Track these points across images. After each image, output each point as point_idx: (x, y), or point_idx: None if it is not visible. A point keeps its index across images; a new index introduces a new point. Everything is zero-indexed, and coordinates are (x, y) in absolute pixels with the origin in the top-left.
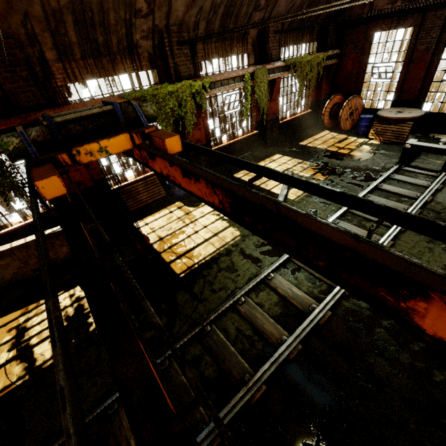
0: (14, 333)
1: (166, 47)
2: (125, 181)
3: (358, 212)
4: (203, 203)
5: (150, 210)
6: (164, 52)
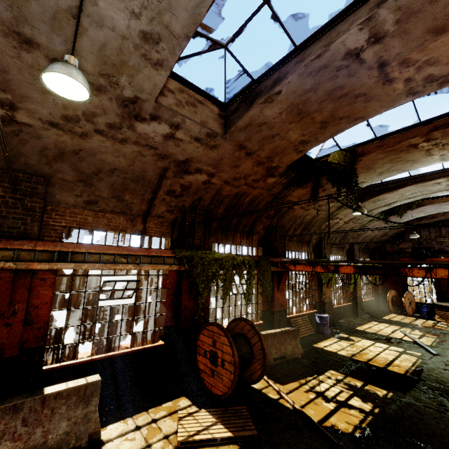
0: (314, 393)
1: (322, 244)
2: (290, 314)
3: None
4: (356, 340)
5: (315, 339)
6: (319, 246)
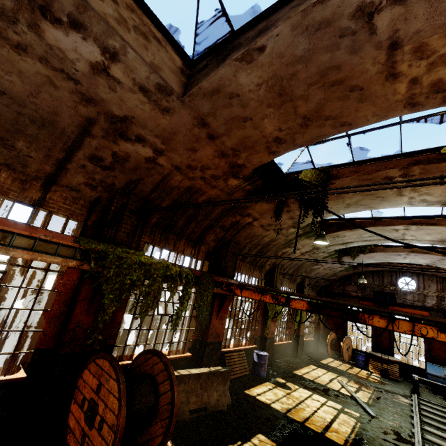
0: None
1: (276, 272)
2: (226, 347)
3: (428, 421)
4: (293, 388)
5: (248, 383)
6: (272, 274)
